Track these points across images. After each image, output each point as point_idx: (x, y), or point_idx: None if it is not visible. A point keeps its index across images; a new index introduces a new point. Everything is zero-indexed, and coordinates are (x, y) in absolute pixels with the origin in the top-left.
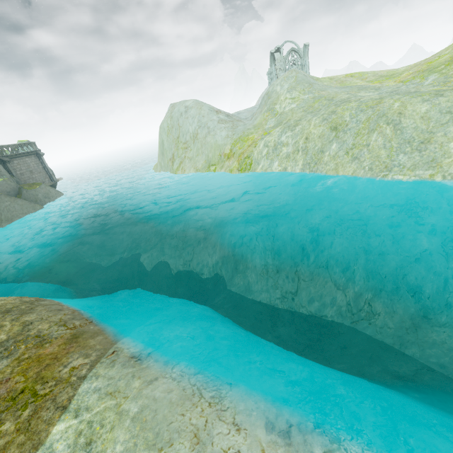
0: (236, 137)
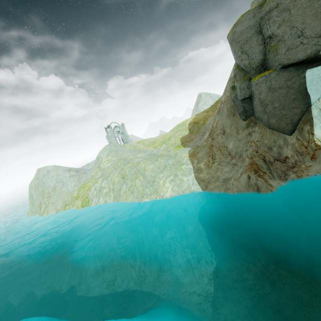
0: (80, 185)
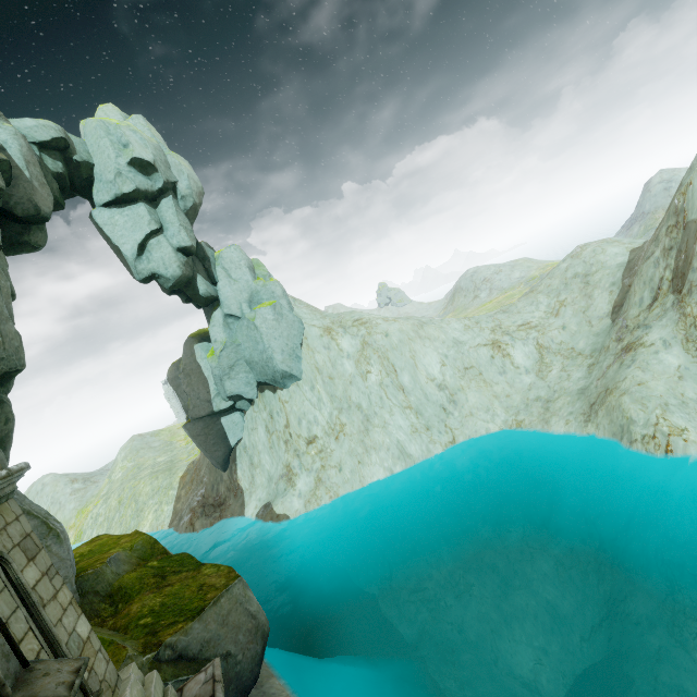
0: (80, 508)
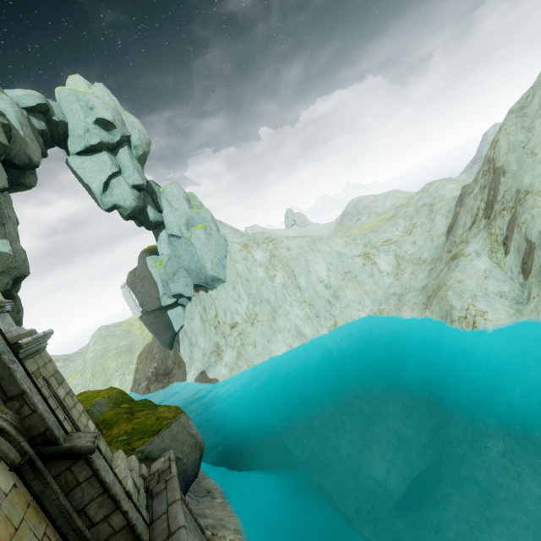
0: None
